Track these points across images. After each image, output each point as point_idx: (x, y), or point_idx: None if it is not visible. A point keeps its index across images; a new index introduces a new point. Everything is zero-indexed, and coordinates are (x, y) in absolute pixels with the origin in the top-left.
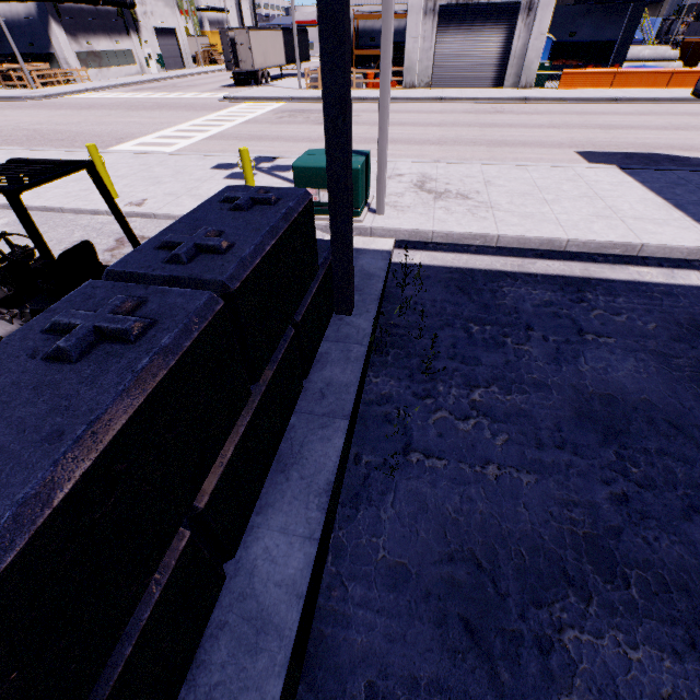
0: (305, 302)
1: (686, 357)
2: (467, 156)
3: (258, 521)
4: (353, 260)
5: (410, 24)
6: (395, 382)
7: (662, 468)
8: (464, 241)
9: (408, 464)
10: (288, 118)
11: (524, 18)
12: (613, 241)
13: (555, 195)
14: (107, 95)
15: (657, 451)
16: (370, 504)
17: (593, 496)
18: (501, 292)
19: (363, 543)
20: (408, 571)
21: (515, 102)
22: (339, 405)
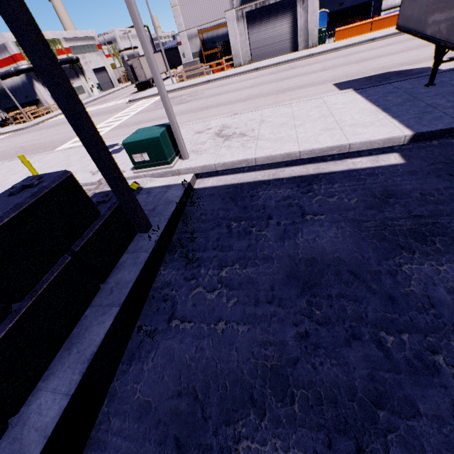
0: (86, 236)
1: (373, 219)
2: (260, 105)
3: (42, 385)
4: (164, 194)
5: (230, 29)
6: (175, 271)
7: (337, 308)
8: (235, 166)
9: (169, 328)
10: (161, 105)
11: (301, 4)
12: (328, 146)
13: (302, 120)
14: None
15: (337, 295)
16: (139, 360)
17: (284, 336)
18: (257, 196)
19: (128, 388)
20: (150, 406)
21: (304, 58)
22: (118, 297)
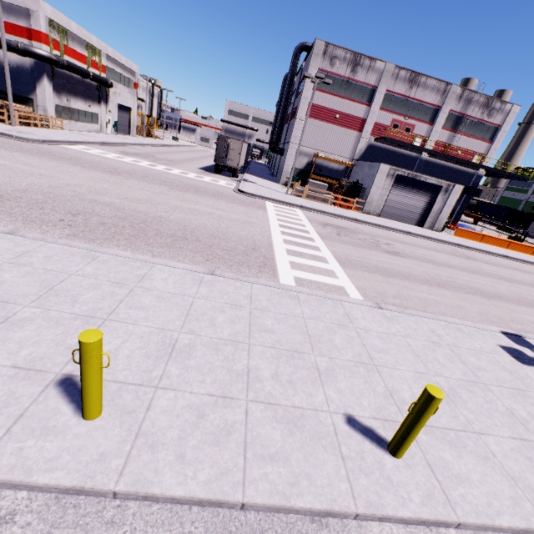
0: None
1: None
2: None
3: None
4: None
5: (377, 178)
6: None
7: None
8: None
9: None
10: (347, 237)
11: (442, 194)
12: None
13: None
14: (107, 155)
15: None
16: None
17: None
18: None
19: None
20: None
21: (455, 246)
22: None
